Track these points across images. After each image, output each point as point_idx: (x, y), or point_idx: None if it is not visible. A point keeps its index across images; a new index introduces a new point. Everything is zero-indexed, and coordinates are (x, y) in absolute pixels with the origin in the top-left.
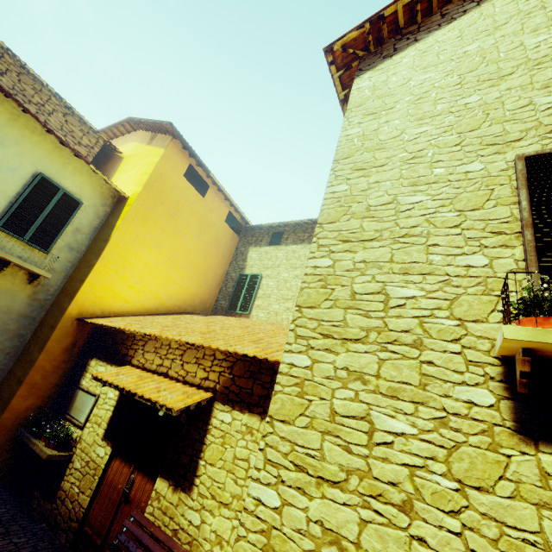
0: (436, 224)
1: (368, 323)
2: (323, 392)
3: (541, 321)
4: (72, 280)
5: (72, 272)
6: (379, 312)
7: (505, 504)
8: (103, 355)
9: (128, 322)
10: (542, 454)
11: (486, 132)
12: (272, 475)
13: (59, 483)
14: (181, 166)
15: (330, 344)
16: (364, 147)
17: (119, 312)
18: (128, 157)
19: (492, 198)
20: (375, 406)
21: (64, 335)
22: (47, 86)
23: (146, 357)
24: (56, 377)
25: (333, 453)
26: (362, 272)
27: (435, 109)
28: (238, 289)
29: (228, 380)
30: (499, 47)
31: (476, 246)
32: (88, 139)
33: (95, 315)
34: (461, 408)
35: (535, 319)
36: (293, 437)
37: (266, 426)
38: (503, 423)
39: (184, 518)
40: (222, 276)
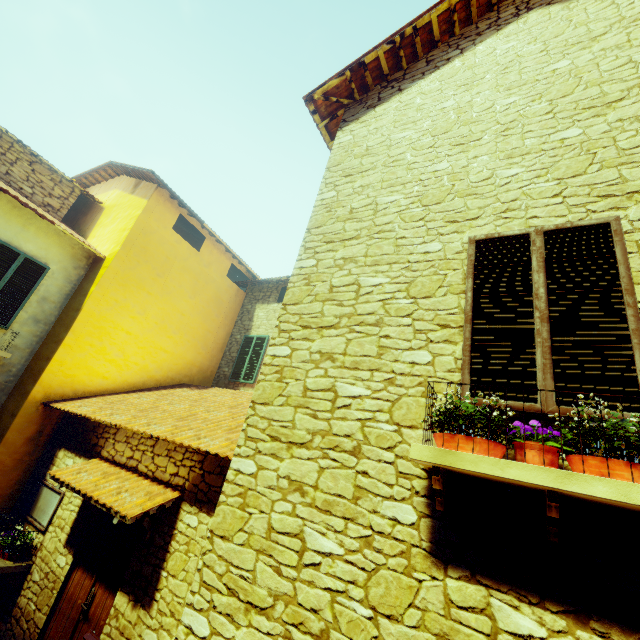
0: (391, 312)
1: (315, 425)
2: (263, 503)
3: (448, 438)
4: (38, 358)
5: (39, 348)
6: (326, 413)
7: (410, 635)
8: (72, 445)
9: (101, 405)
10: (450, 579)
11: (448, 206)
12: (206, 600)
13: (16, 599)
14: (169, 217)
15: (277, 448)
16: (336, 215)
17: (96, 391)
18: (109, 208)
19: (444, 285)
20: (309, 522)
21: (27, 422)
22: (7, 133)
23: (116, 448)
24: (19, 472)
25: (264, 575)
26: (317, 364)
27: (406, 174)
28: (243, 354)
29: (198, 477)
30: (474, 107)
31: (423, 340)
32: (61, 189)
33: (66, 396)
34: (385, 526)
35: (444, 435)
36: (230, 556)
37: (206, 542)
38: (420, 544)
39: (141, 639)
40: (225, 339)
